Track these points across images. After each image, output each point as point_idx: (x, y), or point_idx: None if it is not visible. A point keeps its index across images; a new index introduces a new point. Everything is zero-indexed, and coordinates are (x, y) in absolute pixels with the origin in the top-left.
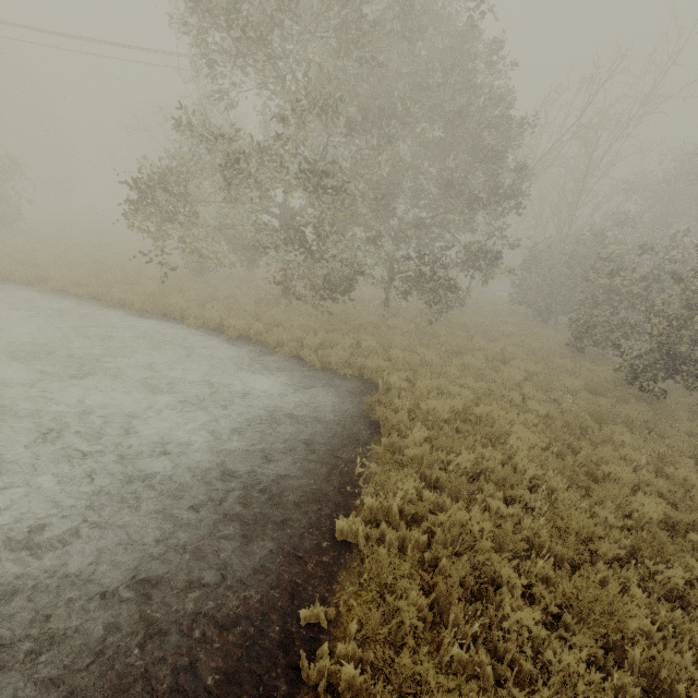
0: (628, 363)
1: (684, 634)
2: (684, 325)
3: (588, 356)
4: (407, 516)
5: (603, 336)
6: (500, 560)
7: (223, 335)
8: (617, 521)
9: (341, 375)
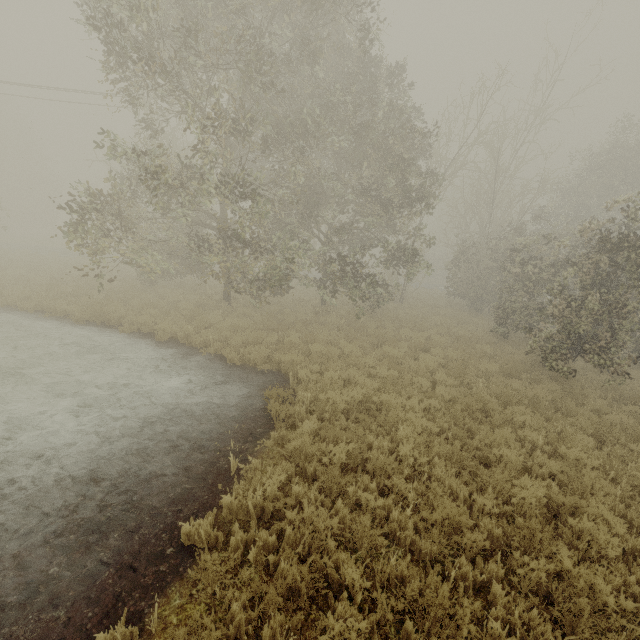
0: (539, 345)
1: (538, 638)
2: (584, 306)
3: (511, 340)
4: (268, 514)
5: (523, 321)
6: (348, 559)
7: (154, 339)
8: (494, 508)
9: (259, 371)
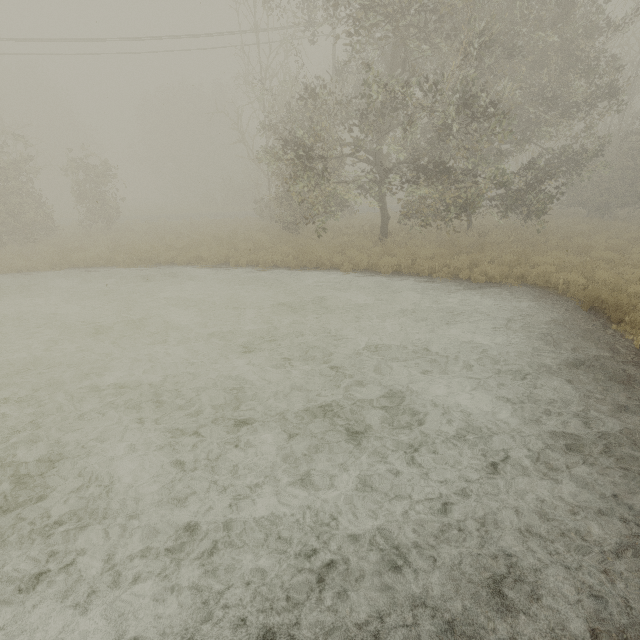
0: None
1: None
2: None
3: None
4: None
5: None
6: None
7: (377, 273)
8: None
9: (508, 285)
